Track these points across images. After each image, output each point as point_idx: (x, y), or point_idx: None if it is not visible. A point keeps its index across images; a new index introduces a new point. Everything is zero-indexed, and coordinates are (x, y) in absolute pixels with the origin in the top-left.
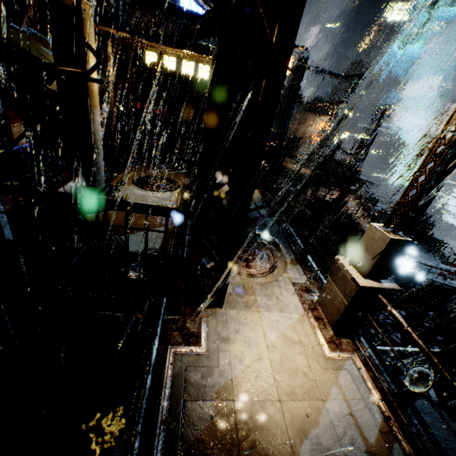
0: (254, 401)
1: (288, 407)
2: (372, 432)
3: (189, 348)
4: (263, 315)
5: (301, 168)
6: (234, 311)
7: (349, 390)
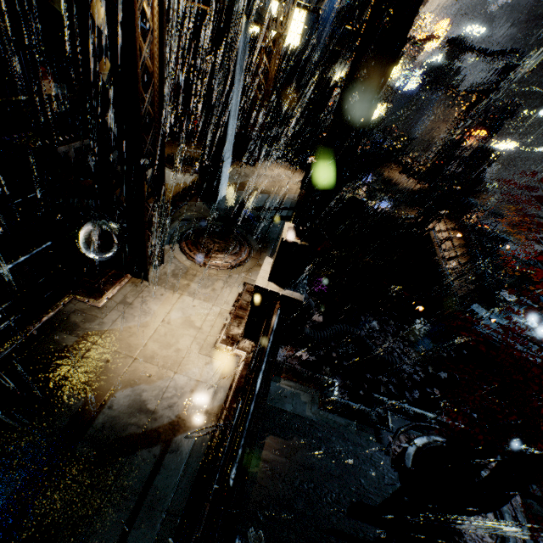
0: (111, 350)
1: (138, 364)
2: (198, 408)
3: (88, 299)
4: (183, 298)
5: (405, 179)
6: (156, 287)
7: (210, 375)
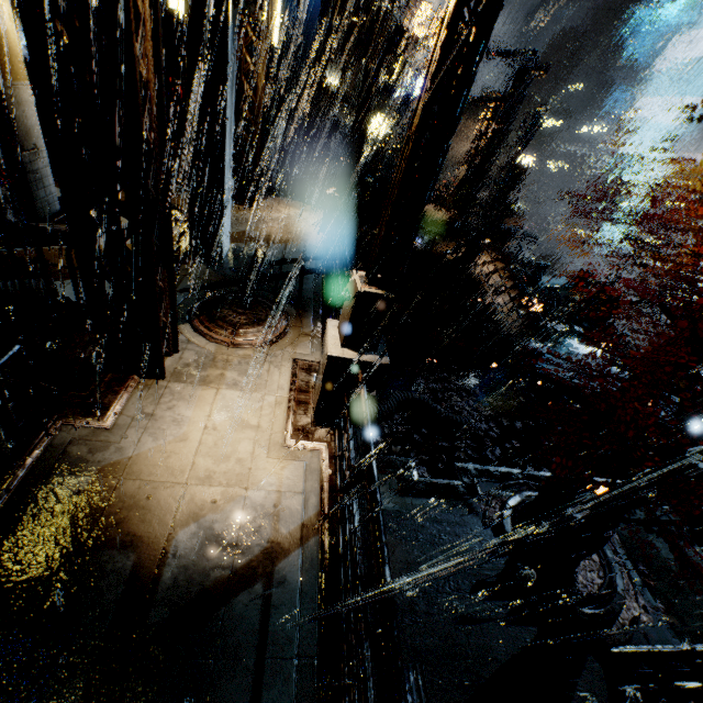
0: (148, 481)
1: (193, 491)
2: (292, 523)
3: (86, 420)
4: (223, 394)
5: (432, 208)
6: (180, 385)
7: (292, 481)
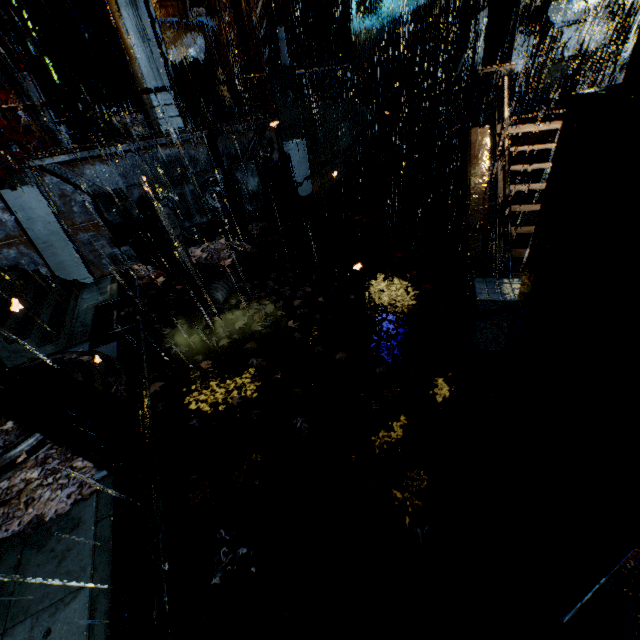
0: None
1: None
2: None
3: None
4: None
5: None
6: None
7: None
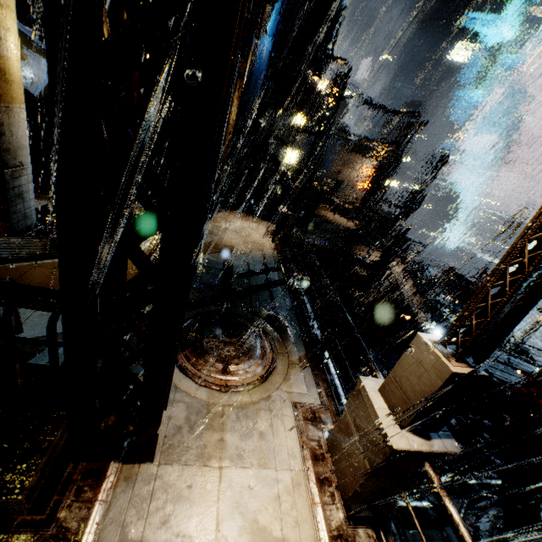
0: None
1: None
2: None
3: None
4: (228, 477)
5: (339, 218)
6: (173, 470)
7: None
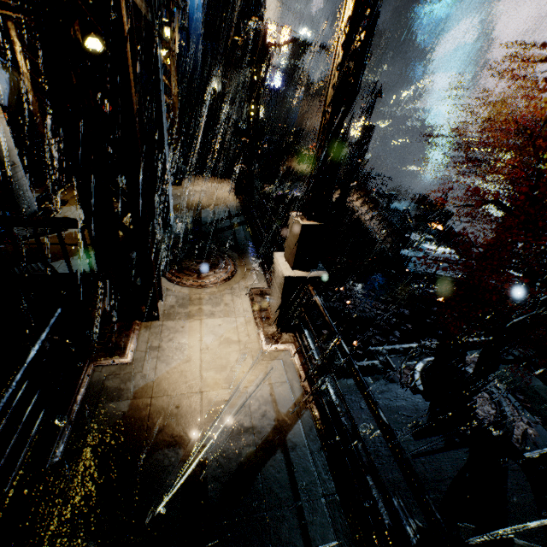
0: (173, 395)
1: (208, 396)
2: (287, 405)
3: (111, 360)
4: (205, 322)
5: (306, 167)
6: (172, 322)
7: (277, 375)
